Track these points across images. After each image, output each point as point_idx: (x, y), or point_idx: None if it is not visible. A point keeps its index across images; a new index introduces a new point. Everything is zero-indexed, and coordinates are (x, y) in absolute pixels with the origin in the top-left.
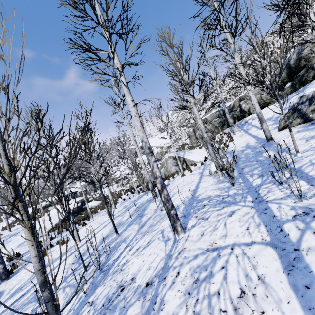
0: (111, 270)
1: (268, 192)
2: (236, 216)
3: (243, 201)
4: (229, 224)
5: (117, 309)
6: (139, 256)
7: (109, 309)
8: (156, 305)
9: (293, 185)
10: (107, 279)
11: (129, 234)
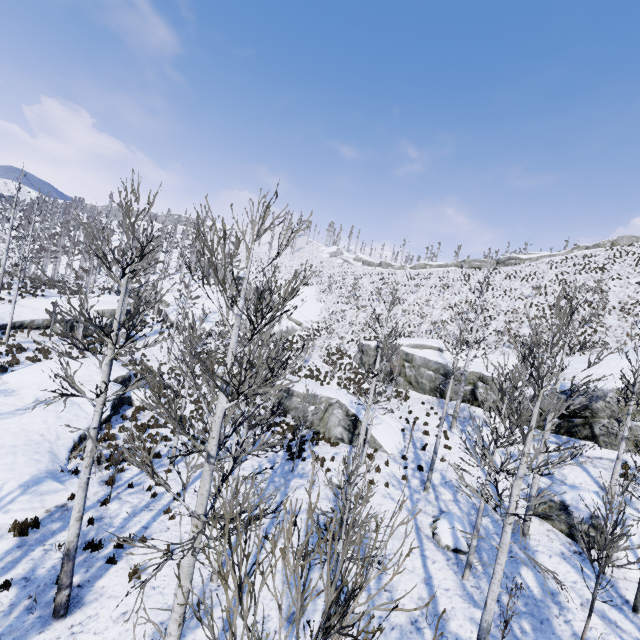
0: None
1: None
2: None
3: None
4: None
5: None
6: None
7: None
8: None
9: None
10: None
11: None
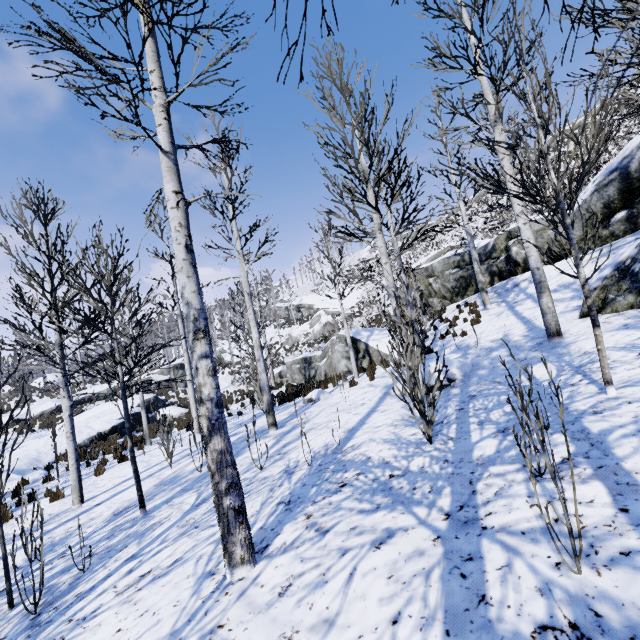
0: (47, 633)
1: (499, 495)
2: (391, 555)
3: (429, 504)
4: (360, 579)
5: None
6: (125, 604)
7: None
8: None
9: (571, 491)
10: None
11: (164, 518)
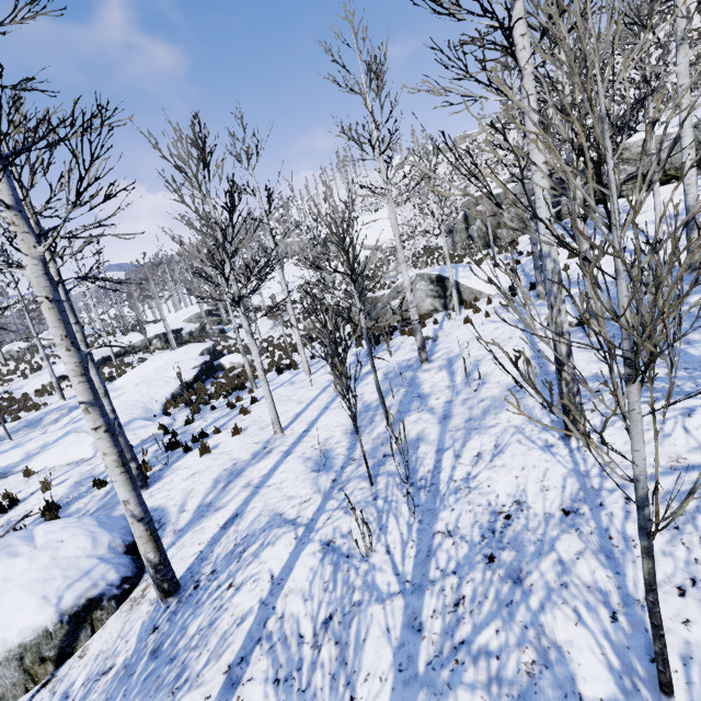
0: (445, 488)
1: None
2: None
3: None
4: (696, 430)
5: (528, 544)
6: (494, 468)
7: (504, 542)
8: (615, 541)
9: None
10: (448, 501)
11: (423, 429)
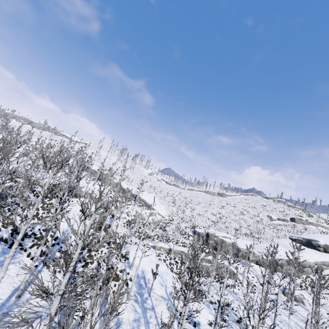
0: None
1: None
2: None
3: None
4: None
5: None
6: None
7: None
8: None
9: None
10: None
11: None
